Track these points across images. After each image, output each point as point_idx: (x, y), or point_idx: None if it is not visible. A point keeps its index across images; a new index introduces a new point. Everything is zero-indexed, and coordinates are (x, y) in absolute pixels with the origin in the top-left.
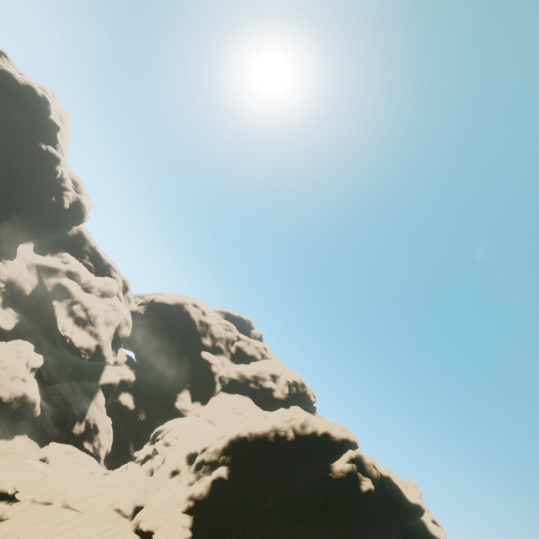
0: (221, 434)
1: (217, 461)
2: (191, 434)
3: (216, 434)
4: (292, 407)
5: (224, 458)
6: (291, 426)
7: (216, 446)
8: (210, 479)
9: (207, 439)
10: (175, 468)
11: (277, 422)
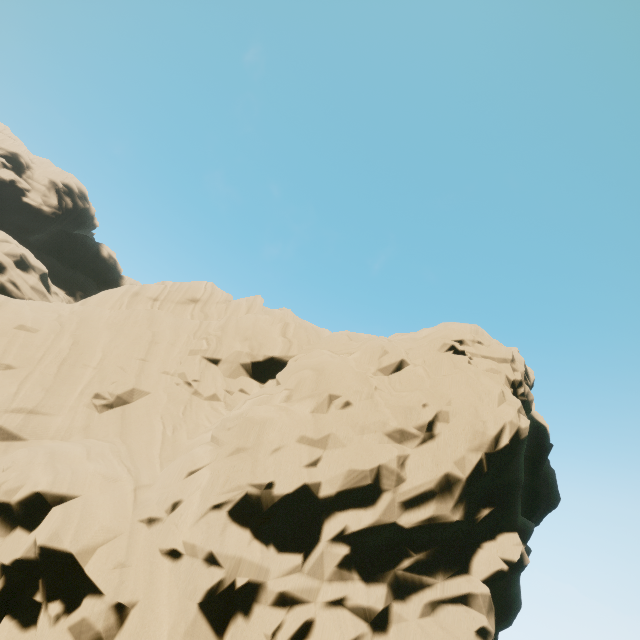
0: (414, 430)
1: (465, 524)
2: (6, 361)
3: (371, 423)
4: (476, 329)
5: (493, 511)
6: (525, 380)
7: (444, 482)
8: (489, 591)
9: (320, 439)
10: (221, 593)
11: (510, 375)
